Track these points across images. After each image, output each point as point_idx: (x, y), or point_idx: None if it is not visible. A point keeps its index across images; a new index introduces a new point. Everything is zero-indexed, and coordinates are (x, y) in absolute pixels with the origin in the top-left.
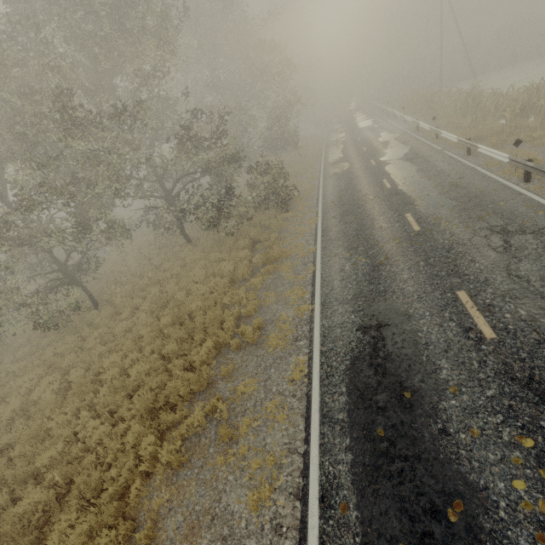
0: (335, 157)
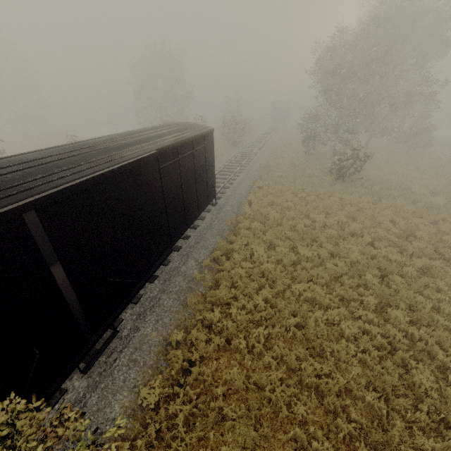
0: None
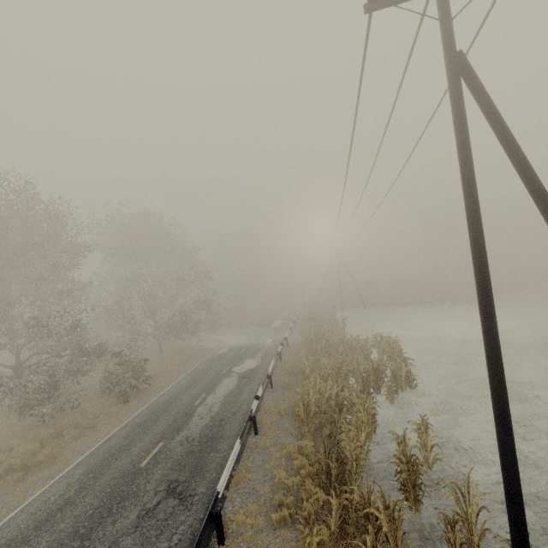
0: (221, 352)
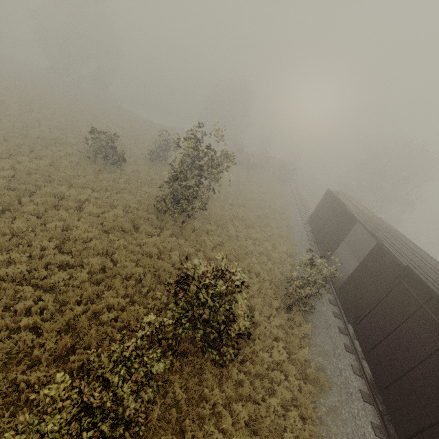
0: None
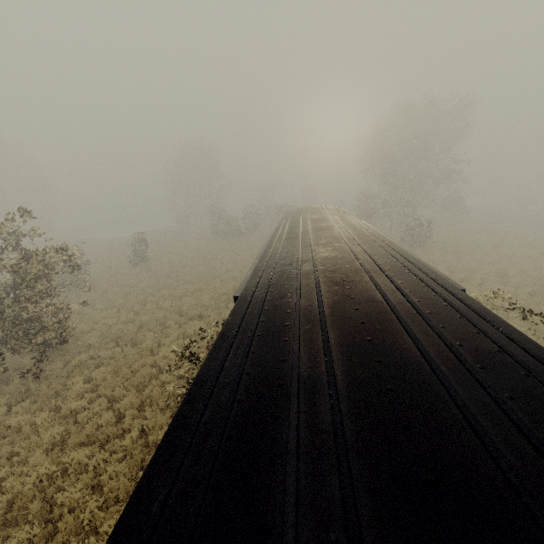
0: None
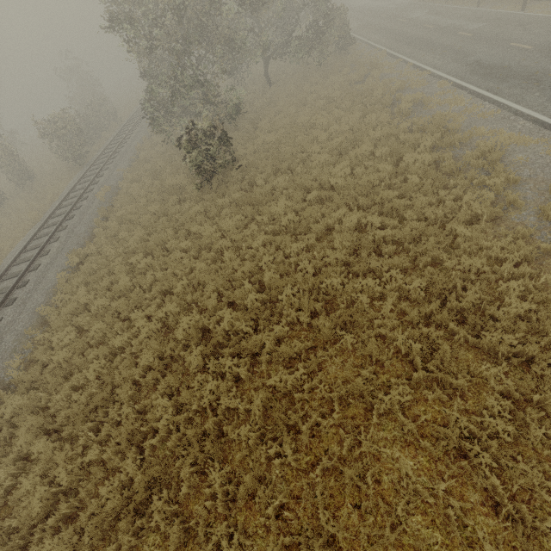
0: (357, 25)
